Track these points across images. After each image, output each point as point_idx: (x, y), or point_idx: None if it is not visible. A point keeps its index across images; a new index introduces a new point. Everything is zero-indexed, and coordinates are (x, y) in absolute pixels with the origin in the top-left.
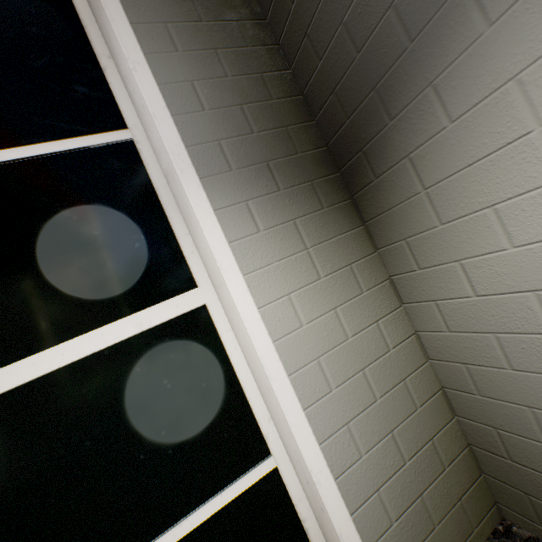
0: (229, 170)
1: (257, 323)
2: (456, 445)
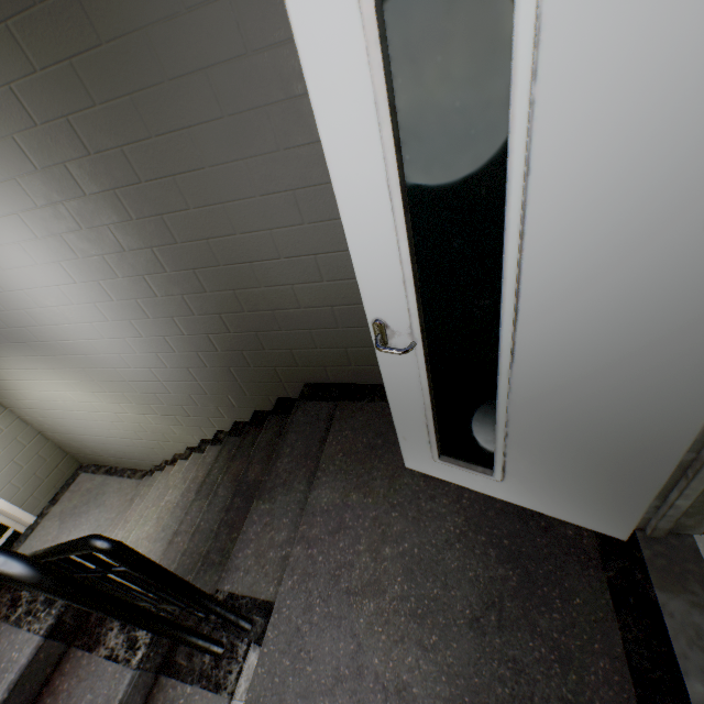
0: None
1: None
2: (53, 450)
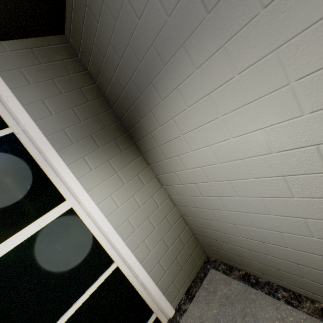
0: (72, 144)
1: (97, 212)
2: (189, 236)
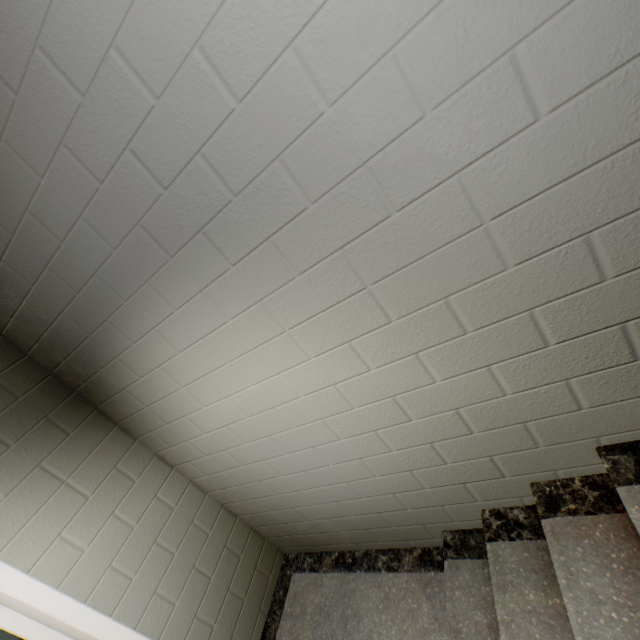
0: None
1: (32, 587)
2: (244, 535)
